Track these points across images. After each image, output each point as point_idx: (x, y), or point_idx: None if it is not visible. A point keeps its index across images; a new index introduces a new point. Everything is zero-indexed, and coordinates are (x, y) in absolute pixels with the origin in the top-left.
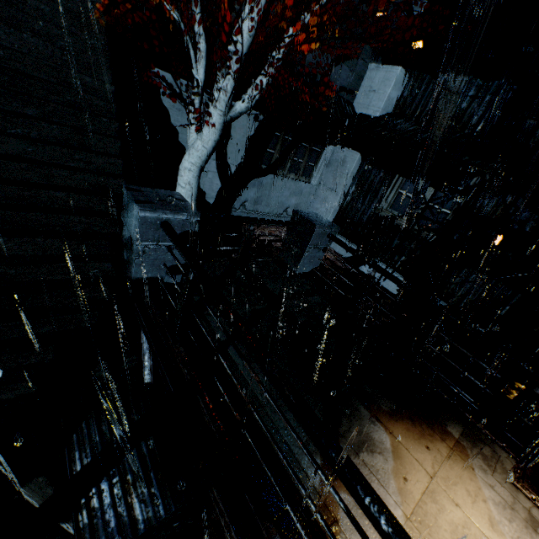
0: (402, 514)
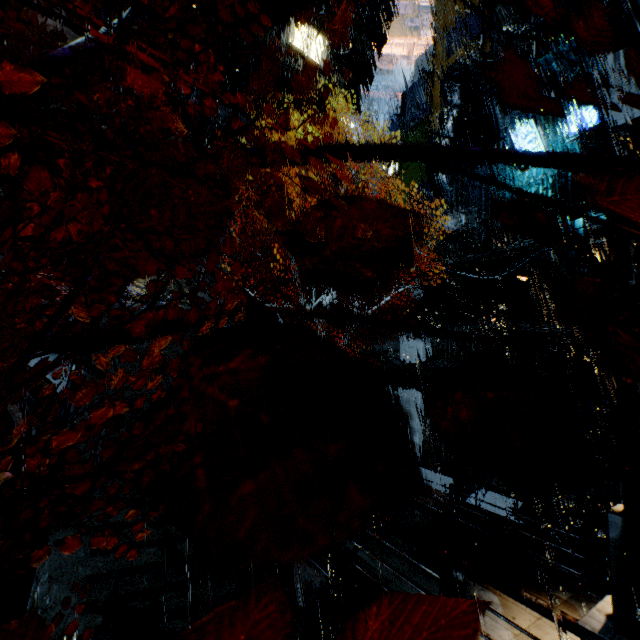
0: (511, 633)
